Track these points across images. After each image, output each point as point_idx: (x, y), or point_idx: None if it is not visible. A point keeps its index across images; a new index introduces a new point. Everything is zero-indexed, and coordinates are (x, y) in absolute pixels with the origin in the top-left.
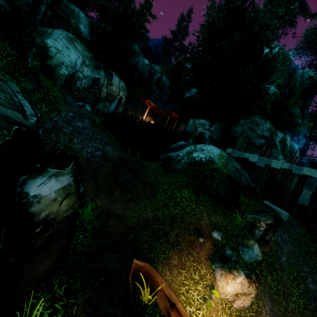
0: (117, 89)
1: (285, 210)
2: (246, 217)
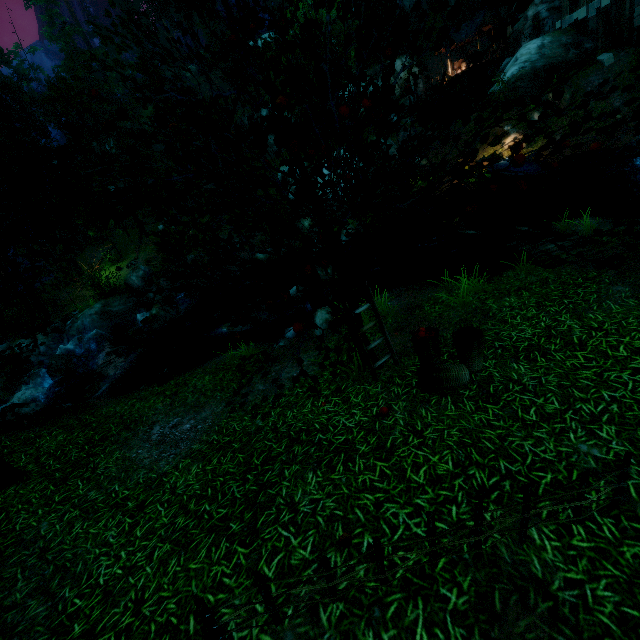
0: (404, 72)
1: (627, 45)
2: (543, 98)
